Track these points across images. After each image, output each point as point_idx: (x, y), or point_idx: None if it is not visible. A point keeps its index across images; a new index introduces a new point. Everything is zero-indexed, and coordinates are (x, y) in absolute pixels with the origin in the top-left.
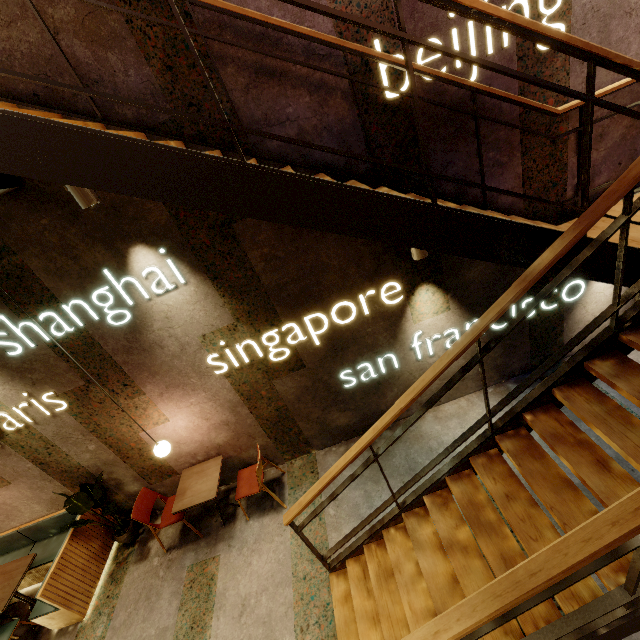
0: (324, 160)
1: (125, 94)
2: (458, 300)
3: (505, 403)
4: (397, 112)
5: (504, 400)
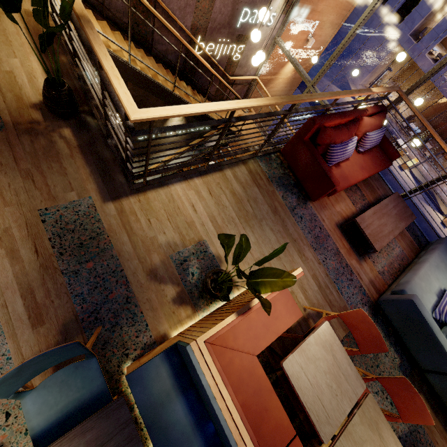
0: (169, 61)
1: (113, 6)
2: (186, 119)
3: (196, 156)
4: (195, 57)
5: (196, 156)
